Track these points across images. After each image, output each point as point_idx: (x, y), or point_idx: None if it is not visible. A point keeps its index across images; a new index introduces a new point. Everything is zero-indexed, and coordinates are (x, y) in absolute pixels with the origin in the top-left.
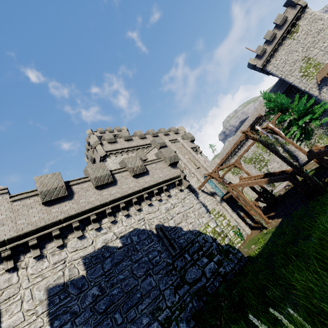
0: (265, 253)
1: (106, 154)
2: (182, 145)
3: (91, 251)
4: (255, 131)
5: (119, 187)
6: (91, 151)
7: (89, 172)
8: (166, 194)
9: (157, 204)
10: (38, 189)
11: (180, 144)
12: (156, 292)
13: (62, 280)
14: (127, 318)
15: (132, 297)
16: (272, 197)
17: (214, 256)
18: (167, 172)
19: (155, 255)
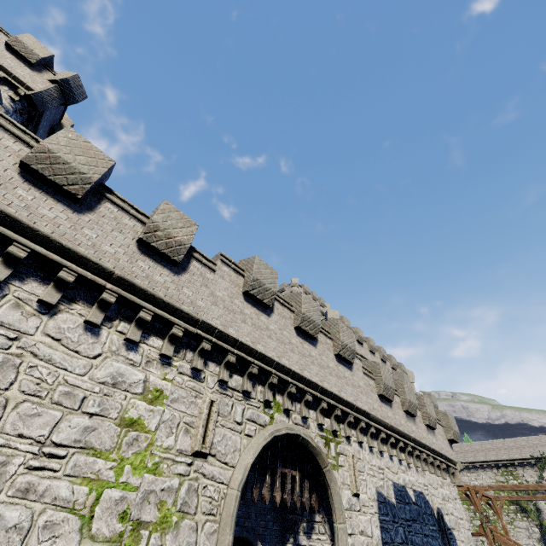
0: None
1: None
2: None
3: (397, 482)
4: None
5: (416, 427)
6: None
7: (406, 390)
8: (444, 476)
9: (435, 480)
10: (383, 379)
11: None
12: None
13: (383, 491)
14: None
15: None
16: None
17: None
18: (447, 448)
19: None
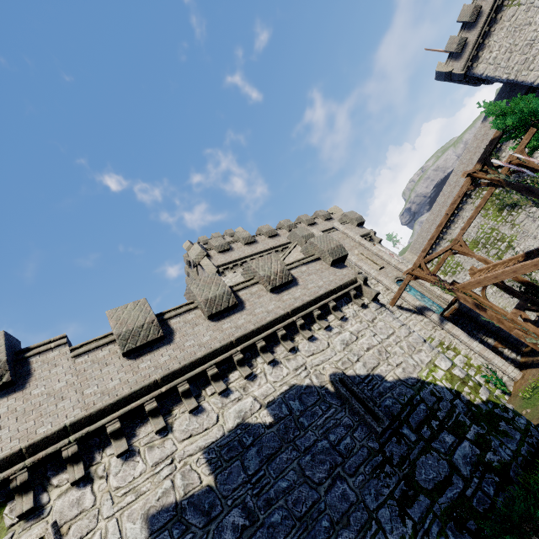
0: None
1: (218, 270)
2: (344, 235)
3: (218, 435)
4: (493, 167)
5: (249, 313)
6: (195, 272)
7: (194, 293)
8: (338, 316)
9: (323, 336)
10: (114, 331)
11: (339, 234)
12: (360, 514)
13: (172, 497)
14: None
15: (313, 528)
16: None
17: (467, 428)
18: (331, 277)
19: (342, 436)
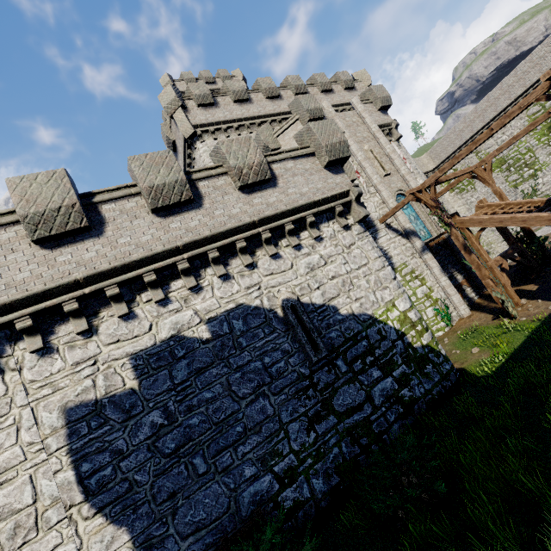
0: (515, 385)
1: (194, 131)
2: (360, 119)
3: (149, 344)
4: None
5: (206, 214)
6: (167, 126)
7: (135, 175)
8: (312, 234)
9: (289, 256)
10: (17, 210)
11: (354, 116)
12: (272, 425)
13: (93, 394)
14: (217, 466)
15: (227, 432)
16: (541, 252)
17: (396, 367)
18: (320, 184)
19: (277, 360)
